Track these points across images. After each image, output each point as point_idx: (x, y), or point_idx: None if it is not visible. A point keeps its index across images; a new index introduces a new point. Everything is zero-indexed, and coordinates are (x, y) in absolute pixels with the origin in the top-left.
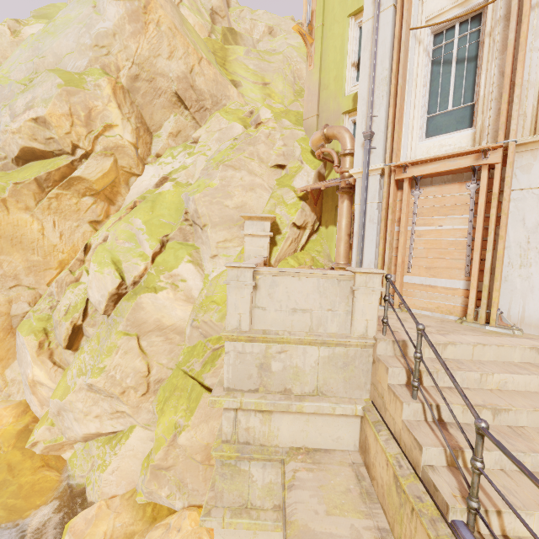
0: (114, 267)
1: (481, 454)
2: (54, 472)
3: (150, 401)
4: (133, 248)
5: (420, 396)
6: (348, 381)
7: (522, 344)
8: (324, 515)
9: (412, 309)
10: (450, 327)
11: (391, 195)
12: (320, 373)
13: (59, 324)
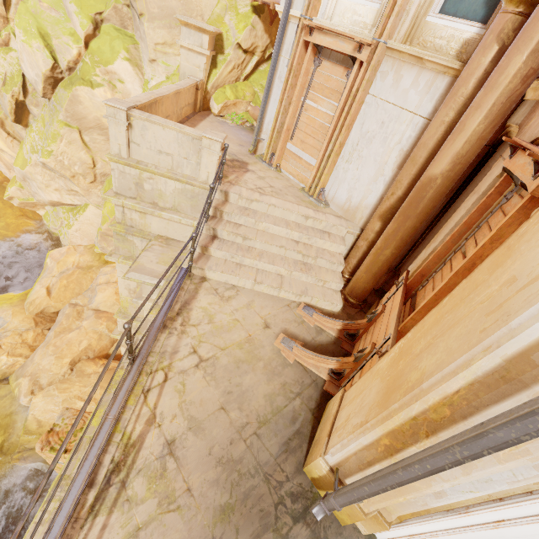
0: (43, 42)
1: (193, 246)
2: (33, 222)
3: (98, 189)
4: (62, 21)
5: (212, 223)
6: (193, 207)
7: (300, 212)
8: (155, 263)
9: (285, 171)
10: (286, 191)
11: (296, 57)
12: (176, 198)
13: (0, 94)
